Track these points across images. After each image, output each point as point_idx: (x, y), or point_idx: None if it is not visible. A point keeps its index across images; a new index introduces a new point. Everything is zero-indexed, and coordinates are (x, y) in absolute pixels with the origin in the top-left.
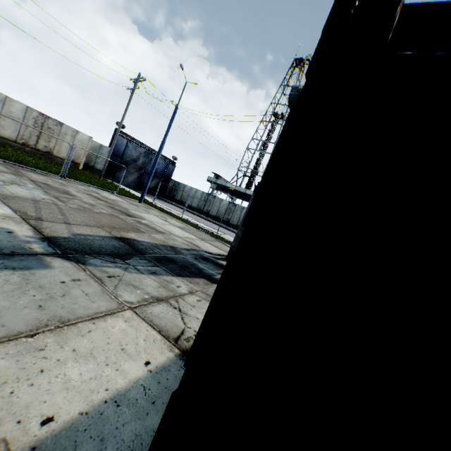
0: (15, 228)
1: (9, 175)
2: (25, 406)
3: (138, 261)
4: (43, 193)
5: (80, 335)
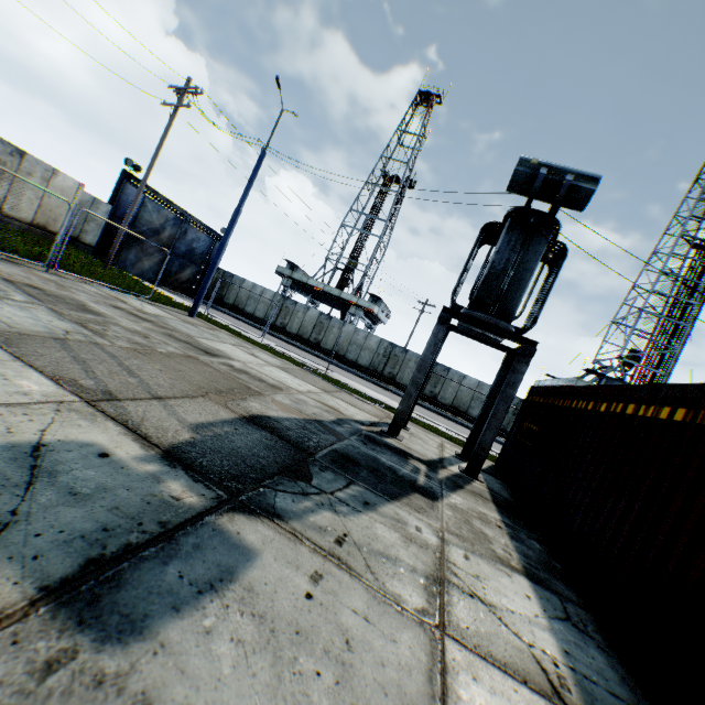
0: (99, 439)
1: None
2: None
3: (323, 476)
4: (53, 315)
5: None
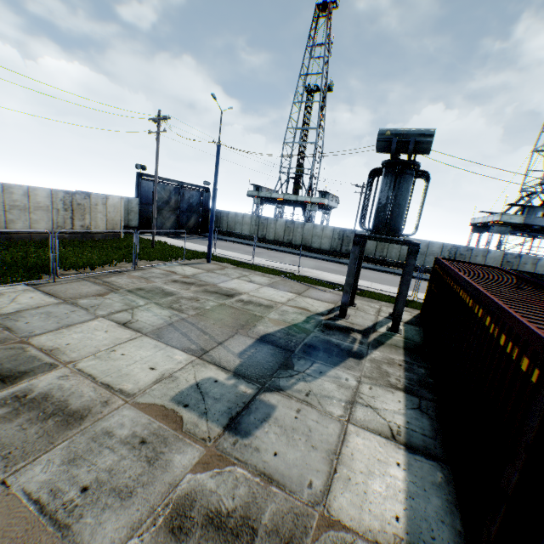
0: (211, 375)
1: (112, 296)
2: (382, 514)
3: (299, 363)
4: (158, 308)
5: (351, 459)
